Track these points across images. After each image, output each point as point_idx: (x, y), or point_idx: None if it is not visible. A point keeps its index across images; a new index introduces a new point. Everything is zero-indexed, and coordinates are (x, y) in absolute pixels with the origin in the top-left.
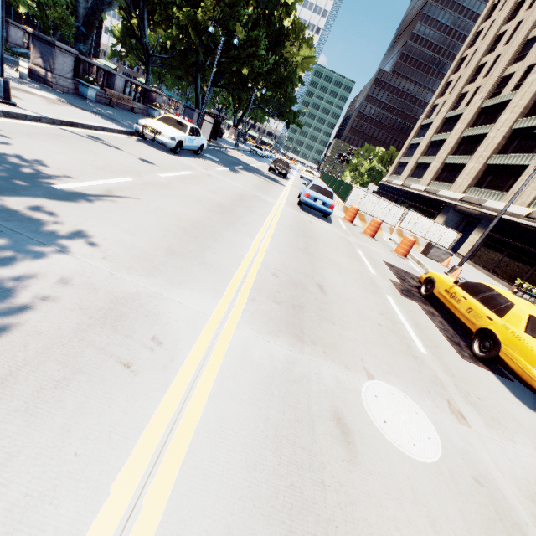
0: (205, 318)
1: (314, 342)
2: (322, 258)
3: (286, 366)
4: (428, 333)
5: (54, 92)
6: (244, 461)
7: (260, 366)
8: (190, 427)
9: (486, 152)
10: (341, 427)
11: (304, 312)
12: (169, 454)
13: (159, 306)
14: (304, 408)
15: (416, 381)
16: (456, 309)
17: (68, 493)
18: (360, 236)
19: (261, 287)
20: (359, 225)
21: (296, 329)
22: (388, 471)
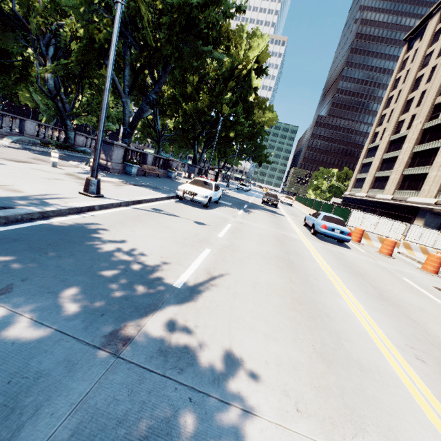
0: None
1: None
2: (404, 305)
3: None
4: None
5: (113, 175)
6: None
7: None
8: None
9: None
10: None
11: None
12: None
13: None
14: None
15: None
16: None
17: None
18: (381, 257)
19: None
20: (364, 243)
21: None
22: None
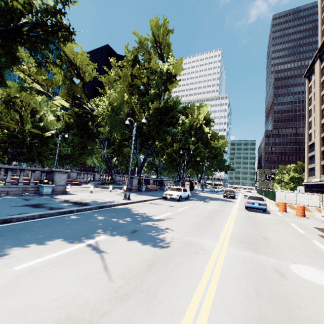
0: (215, 245)
1: (263, 253)
2: (264, 228)
3: (250, 257)
4: None
5: (133, 192)
6: (239, 272)
7: (239, 256)
8: (220, 264)
9: None
10: (278, 272)
11: (256, 245)
12: (216, 267)
13: (199, 242)
14: (260, 266)
15: None
16: None
17: (197, 268)
18: (293, 217)
19: (233, 238)
20: (293, 212)
21: (253, 249)
22: (303, 283)
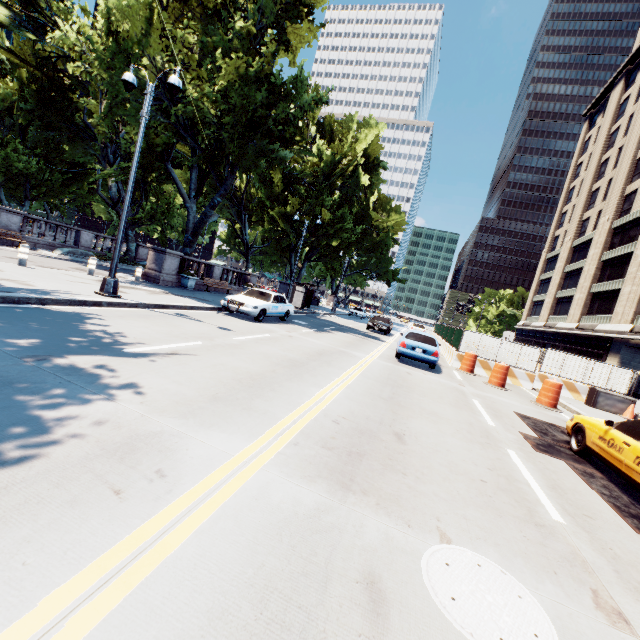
0: (226, 457)
1: (366, 491)
2: (411, 407)
3: (313, 513)
4: (574, 498)
5: (160, 286)
6: (210, 606)
7: (275, 509)
8: (157, 558)
9: (639, 271)
10: (372, 593)
11: (363, 460)
12: (120, 581)
13: (179, 443)
14: (321, 562)
15: (532, 555)
16: (620, 462)
17: None
18: (482, 386)
19: (312, 432)
20: (484, 375)
21: (344, 476)
22: None
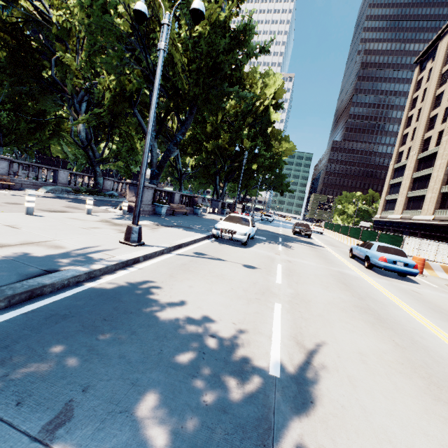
0: None
1: None
2: None
3: None
4: None
5: (144, 217)
6: None
7: None
8: None
9: None
10: None
11: None
12: None
13: None
14: None
15: None
16: None
17: None
18: None
19: None
20: (426, 274)
21: None
22: None
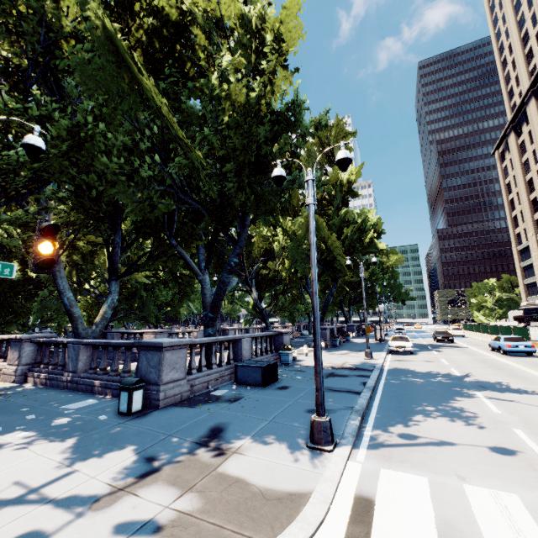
0: None
1: None
2: None
3: None
4: None
5: (335, 349)
6: None
7: None
8: None
9: None
10: None
11: None
12: None
13: None
14: None
15: None
16: None
17: None
18: None
19: None
20: None
21: None
22: None
